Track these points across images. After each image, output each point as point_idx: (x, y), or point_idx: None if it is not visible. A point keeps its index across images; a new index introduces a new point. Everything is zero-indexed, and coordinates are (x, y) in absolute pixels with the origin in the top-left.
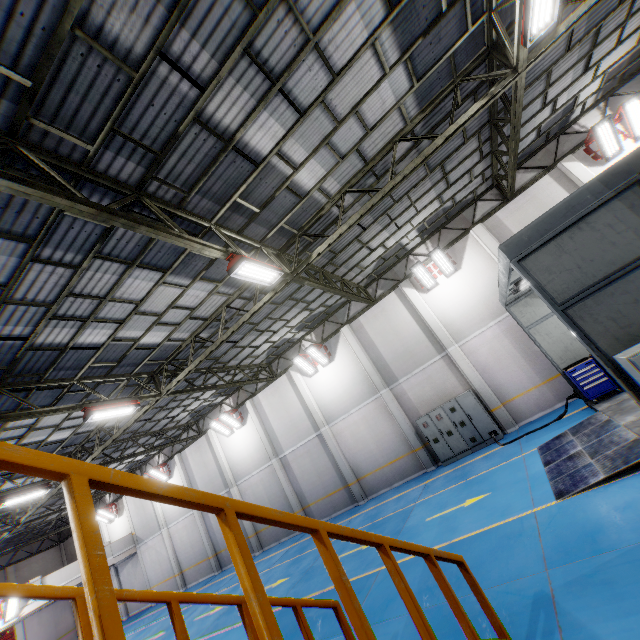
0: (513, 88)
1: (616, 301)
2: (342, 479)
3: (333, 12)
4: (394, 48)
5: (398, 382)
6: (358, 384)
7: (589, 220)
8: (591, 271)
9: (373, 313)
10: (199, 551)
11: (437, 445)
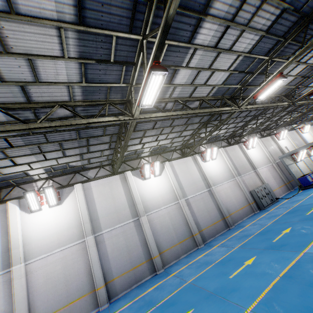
0: None
1: None
2: (221, 215)
3: None
4: None
5: (241, 176)
6: (226, 172)
7: None
8: None
9: (231, 148)
10: (78, 286)
11: (262, 200)
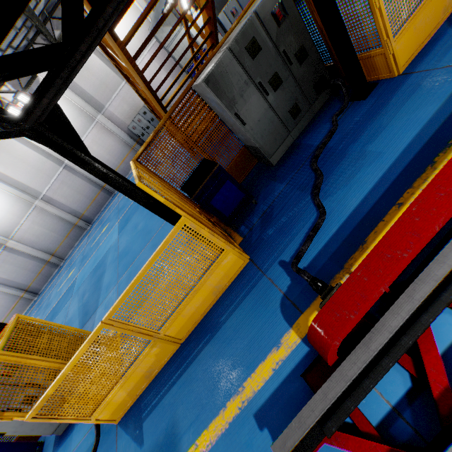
0: None
1: None
2: (97, 186)
3: None
4: None
5: (105, 108)
6: (77, 118)
7: None
8: None
9: None
10: (8, 301)
11: (144, 137)
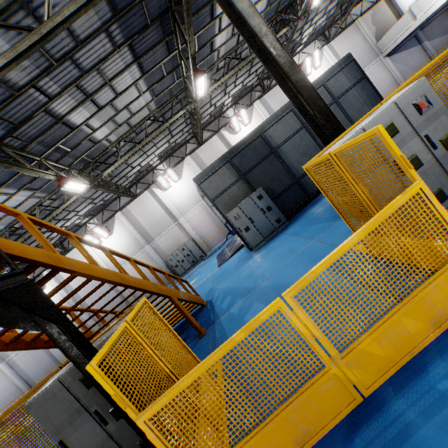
0: (196, 106)
1: (225, 198)
2: (126, 302)
3: (119, 74)
4: (145, 86)
5: (154, 240)
6: (131, 245)
7: (218, 172)
8: (219, 189)
9: (136, 203)
10: (12, 392)
11: (177, 268)
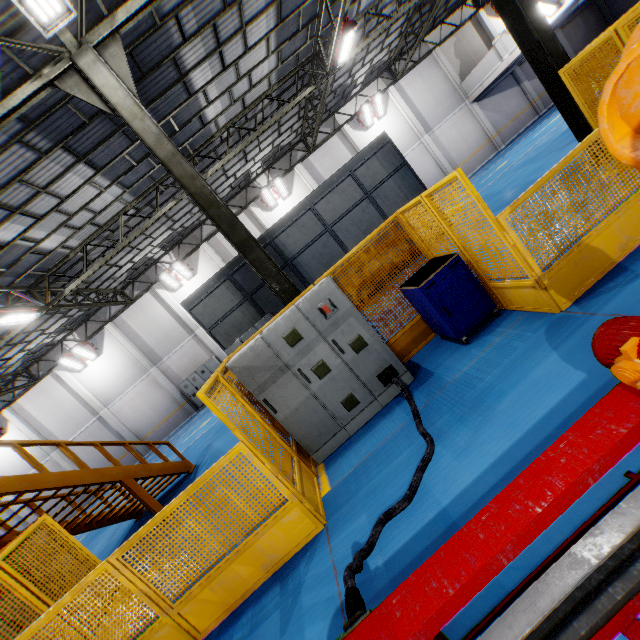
0: None
1: (227, 326)
2: None
3: (57, 179)
4: (106, 180)
5: (163, 361)
6: (129, 369)
7: (215, 293)
8: (217, 314)
9: (133, 310)
10: None
11: (196, 397)
